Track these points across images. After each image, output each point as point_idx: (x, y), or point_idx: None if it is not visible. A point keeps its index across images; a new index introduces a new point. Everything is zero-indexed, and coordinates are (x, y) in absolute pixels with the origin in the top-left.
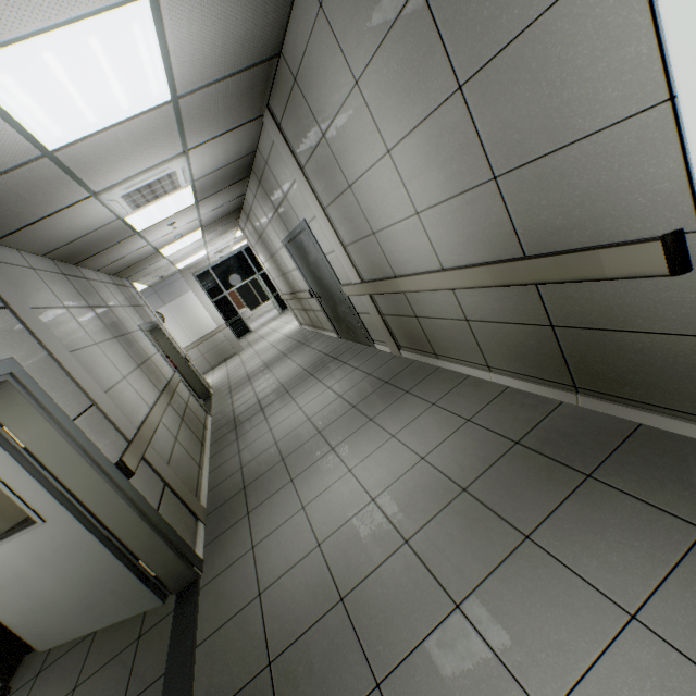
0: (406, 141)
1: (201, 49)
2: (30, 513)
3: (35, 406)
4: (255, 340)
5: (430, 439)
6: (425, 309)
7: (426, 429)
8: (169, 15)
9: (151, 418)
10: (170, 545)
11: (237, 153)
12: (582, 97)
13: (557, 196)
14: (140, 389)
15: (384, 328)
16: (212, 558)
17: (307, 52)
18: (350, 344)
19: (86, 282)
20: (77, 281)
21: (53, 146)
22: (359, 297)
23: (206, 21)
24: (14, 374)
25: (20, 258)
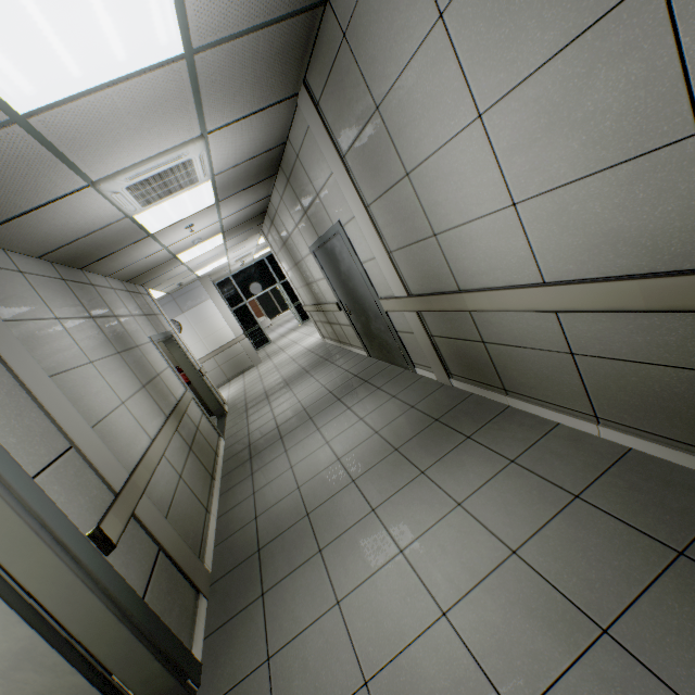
0: (515, 95)
1: None
2: None
3: None
4: (273, 352)
5: (519, 520)
6: (500, 334)
7: (510, 500)
8: None
9: (150, 454)
10: (156, 652)
11: (265, 144)
12: None
13: None
14: (142, 416)
15: (432, 352)
16: (213, 663)
17: None
18: (383, 364)
19: (91, 288)
20: (80, 287)
21: (24, 107)
22: (401, 313)
23: None
24: None
25: (4, 259)
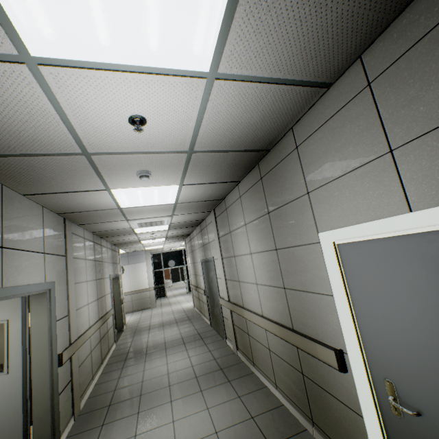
0: (257, 254)
1: (192, 195)
2: (5, 364)
3: (48, 308)
4: (165, 304)
5: (226, 420)
6: (253, 332)
7: (228, 412)
8: (184, 188)
9: (87, 333)
10: (52, 423)
11: (195, 219)
12: (310, 278)
13: (304, 309)
14: (91, 313)
15: (232, 332)
16: None
17: (232, 204)
18: (214, 332)
19: (100, 246)
20: (97, 245)
21: (123, 207)
22: (226, 307)
23: (197, 190)
24: (51, 289)
25: (82, 232)
